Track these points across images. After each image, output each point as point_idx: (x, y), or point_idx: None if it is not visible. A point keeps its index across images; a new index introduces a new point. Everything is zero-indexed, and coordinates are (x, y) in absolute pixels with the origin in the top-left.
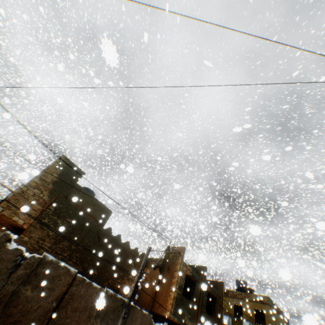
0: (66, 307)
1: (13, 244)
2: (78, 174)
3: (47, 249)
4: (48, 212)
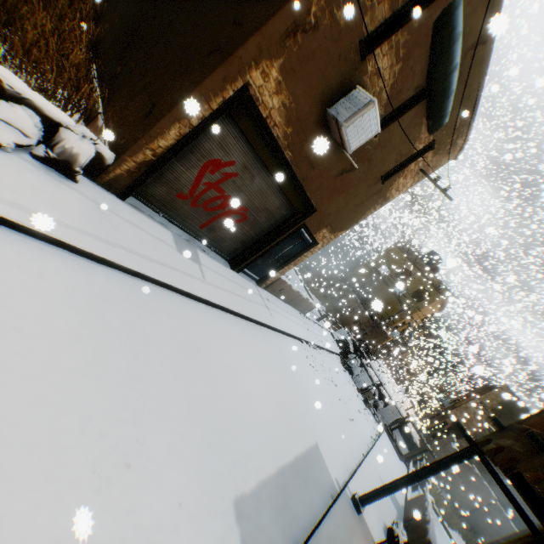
0: (481, 515)
1: (454, 444)
2: (519, 410)
3: (476, 462)
4: (481, 433)
